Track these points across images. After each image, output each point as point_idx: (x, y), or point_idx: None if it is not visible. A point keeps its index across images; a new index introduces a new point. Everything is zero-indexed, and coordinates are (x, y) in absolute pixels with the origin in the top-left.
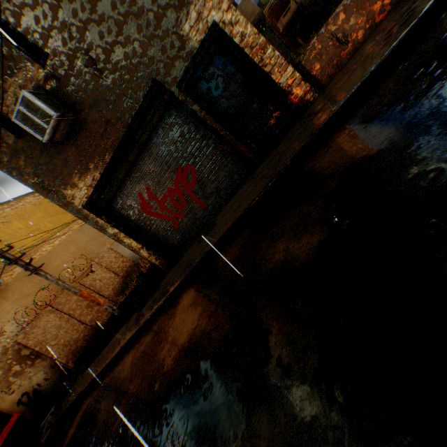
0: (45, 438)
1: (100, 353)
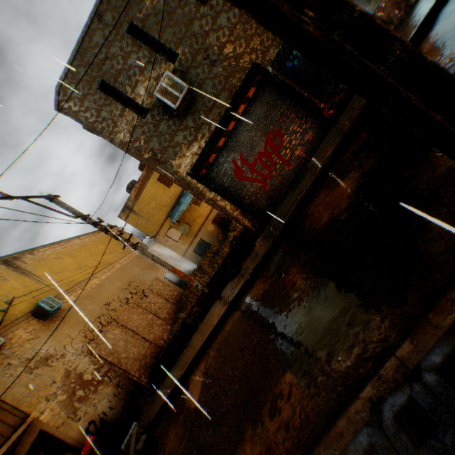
0: (142, 440)
1: (181, 353)
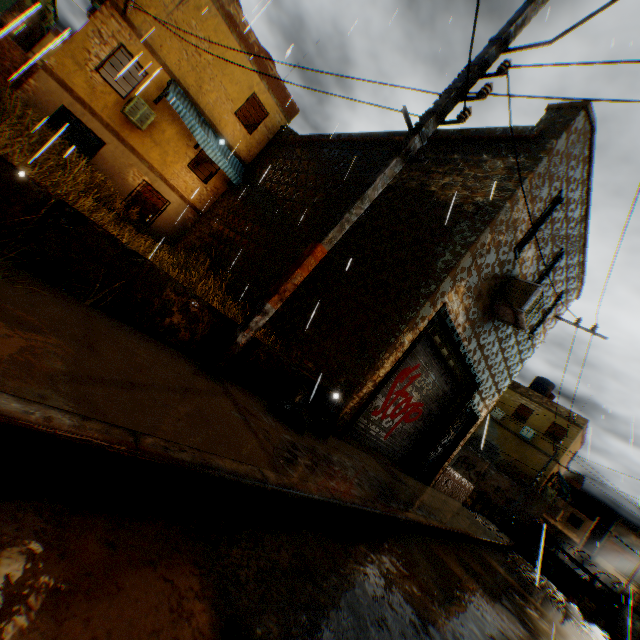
0: None
1: None
